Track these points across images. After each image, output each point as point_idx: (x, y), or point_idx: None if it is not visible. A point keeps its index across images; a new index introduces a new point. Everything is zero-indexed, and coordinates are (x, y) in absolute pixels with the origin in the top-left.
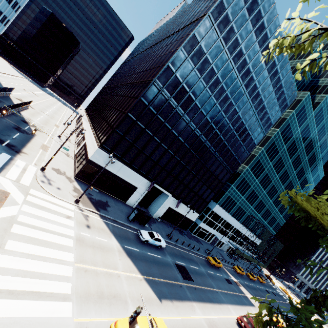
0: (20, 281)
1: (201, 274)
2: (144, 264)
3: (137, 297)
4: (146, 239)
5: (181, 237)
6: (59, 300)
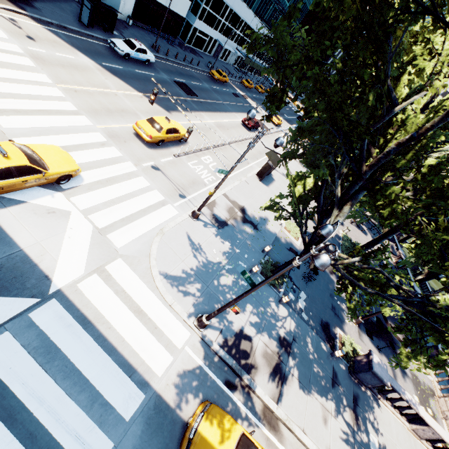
0: (14, 102)
1: (206, 90)
2: (137, 83)
3: (145, 111)
4: (126, 51)
5: (171, 49)
6: (71, 115)
